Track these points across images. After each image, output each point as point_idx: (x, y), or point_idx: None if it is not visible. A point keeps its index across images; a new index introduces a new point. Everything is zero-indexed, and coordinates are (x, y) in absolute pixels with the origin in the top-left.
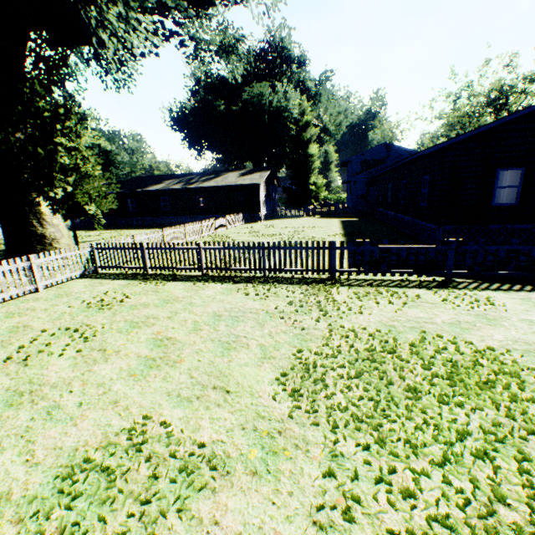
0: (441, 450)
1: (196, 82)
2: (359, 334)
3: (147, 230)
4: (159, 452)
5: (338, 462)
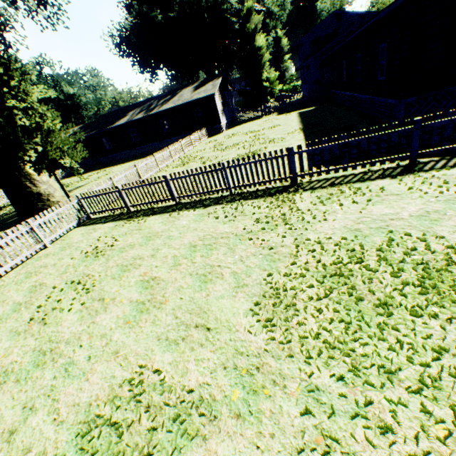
0: (417, 372)
1: None
2: (325, 246)
3: (126, 164)
4: (155, 402)
5: (315, 397)
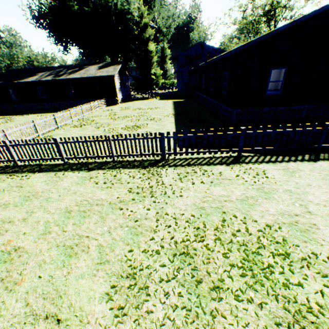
0: None
1: None
2: (178, 221)
3: (30, 115)
4: None
5: None
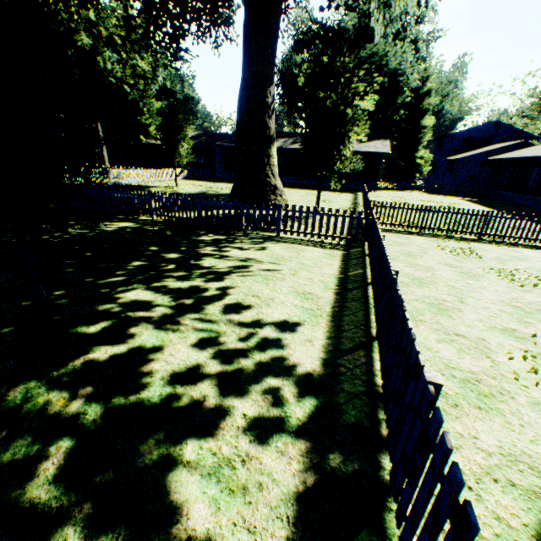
0: None
1: (305, 31)
2: None
3: None
4: None
5: None
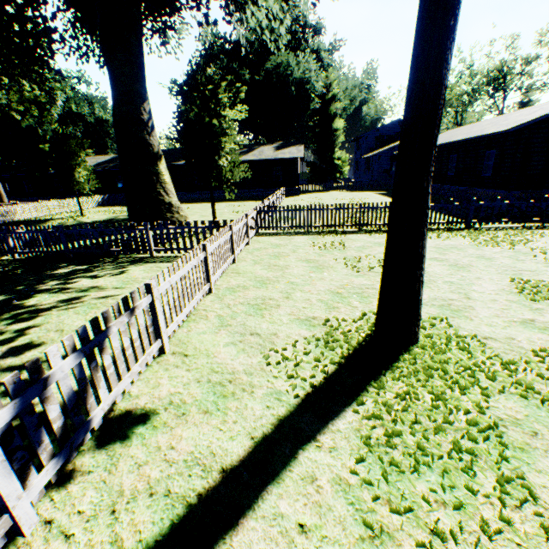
0: None
1: (210, 46)
2: None
3: (193, 204)
4: (548, 286)
5: None
